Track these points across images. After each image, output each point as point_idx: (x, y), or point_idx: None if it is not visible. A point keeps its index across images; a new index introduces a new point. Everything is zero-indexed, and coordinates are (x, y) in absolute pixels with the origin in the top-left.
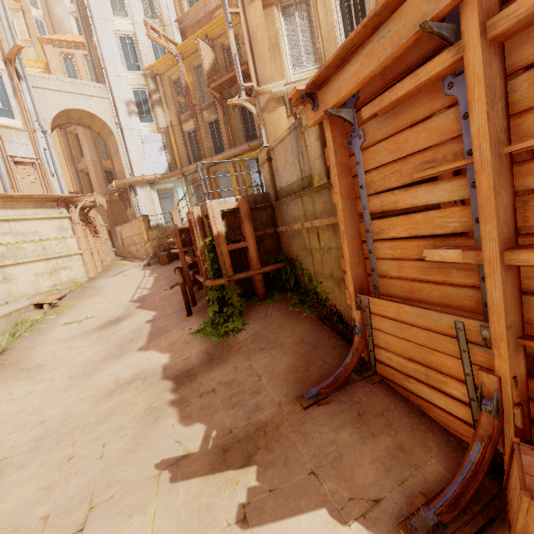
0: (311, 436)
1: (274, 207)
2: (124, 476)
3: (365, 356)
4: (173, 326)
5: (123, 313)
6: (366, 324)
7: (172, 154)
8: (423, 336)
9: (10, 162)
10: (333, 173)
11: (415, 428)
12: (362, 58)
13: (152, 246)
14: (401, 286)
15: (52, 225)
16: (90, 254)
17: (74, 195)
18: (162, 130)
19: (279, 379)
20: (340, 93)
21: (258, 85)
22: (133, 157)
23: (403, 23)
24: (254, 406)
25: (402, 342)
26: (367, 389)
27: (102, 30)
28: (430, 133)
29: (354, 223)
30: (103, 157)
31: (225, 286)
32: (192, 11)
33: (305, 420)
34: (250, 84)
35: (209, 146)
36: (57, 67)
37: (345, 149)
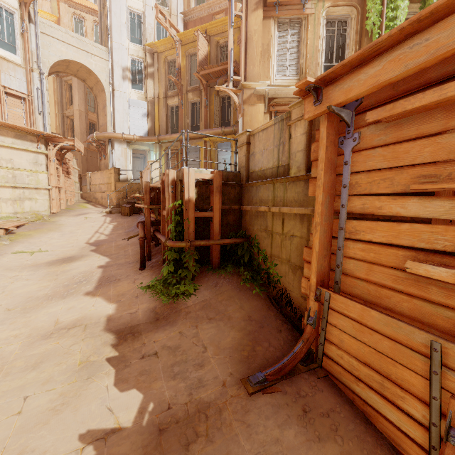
0: (255, 429)
1: (243, 186)
2: (41, 445)
3: (313, 348)
4: (124, 276)
5: (77, 253)
6: (322, 317)
7: (153, 122)
8: (387, 345)
9: (1, 91)
10: (319, 167)
11: (363, 439)
12: (386, 62)
13: (117, 197)
14: (366, 289)
15: (27, 157)
16: (58, 191)
17: (56, 135)
18: (149, 99)
19: (225, 354)
20: (351, 92)
21: (244, 80)
22: (117, 115)
23: (447, 33)
24: (196, 381)
25: (360, 345)
26: (313, 383)
27: (116, 2)
28: (437, 148)
29: (328, 218)
30: (90, 110)
31: (184, 249)
32: (197, 9)
33: (250, 409)
34: (238, 78)
35: (187, 122)
36: (68, 24)
37: (335, 148)
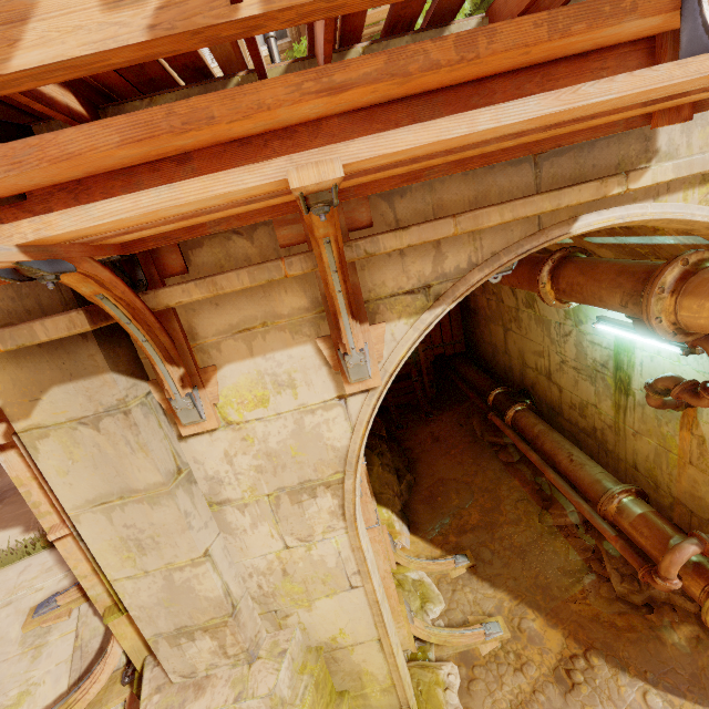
0: None
1: None
2: None
3: None
4: None
5: None
6: None
7: None
8: None
9: None
10: None
11: None
12: None
13: None
14: None
15: None
16: None
17: None
18: None
19: None
20: None
21: None
22: None
23: None
24: None
25: None
26: None
27: None
28: None
29: None
30: None
31: None
32: None
33: None
34: None
35: None
36: None
37: None
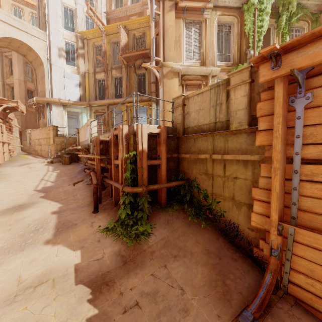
0: None
1: (179, 139)
2: None
3: (278, 276)
4: (80, 221)
5: (27, 200)
6: (286, 249)
7: (84, 90)
8: None
9: None
10: (276, 121)
11: None
12: None
13: (55, 149)
14: None
15: None
16: (1, 145)
17: (0, 98)
18: (80, 73)
19: (203, 293)
20: (317, 57)
21: (163, 61)
22: (54, 84)
23: None
24: None
25: None
26: (291, 313)
27: None
28: None
29: (283, 163)
30: (29, 80)
31: (139, 193)
32: (117, 10)
33: None
34: (159, 58)
35: (111, 92)
36: (7, 12)
37: (286, 105)
